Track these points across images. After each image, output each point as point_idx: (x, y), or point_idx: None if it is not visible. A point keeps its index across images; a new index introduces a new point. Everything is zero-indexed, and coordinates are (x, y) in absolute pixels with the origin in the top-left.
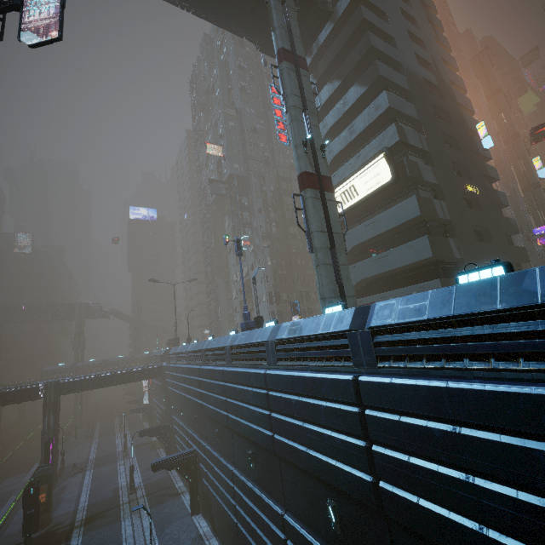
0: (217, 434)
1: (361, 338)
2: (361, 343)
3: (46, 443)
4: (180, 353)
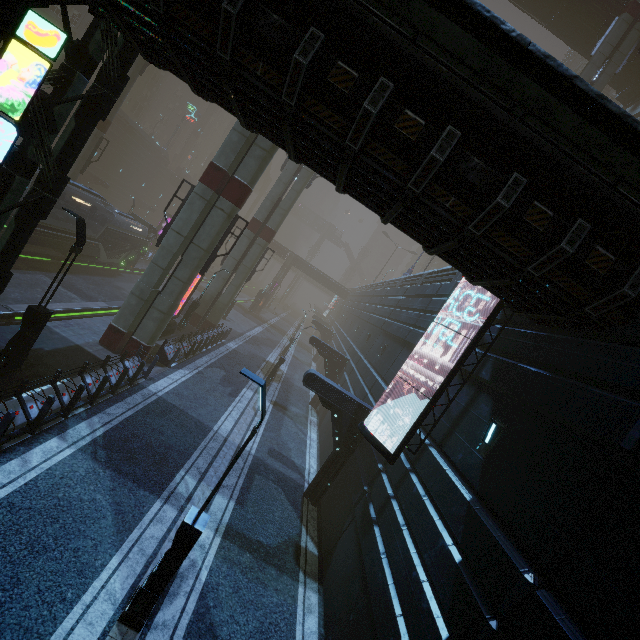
0: (351, 323)
1: (424, 275)
2: (423, 277)
3: (275, 281)
4: (365, 286)
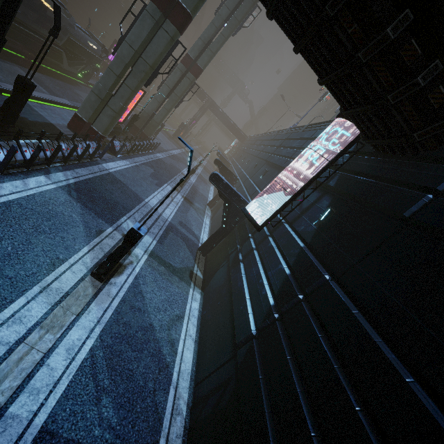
0: (244, 158)
1: (305, 126)
2: (304, 128)
3: (194, 118)
4: (259, 134)
